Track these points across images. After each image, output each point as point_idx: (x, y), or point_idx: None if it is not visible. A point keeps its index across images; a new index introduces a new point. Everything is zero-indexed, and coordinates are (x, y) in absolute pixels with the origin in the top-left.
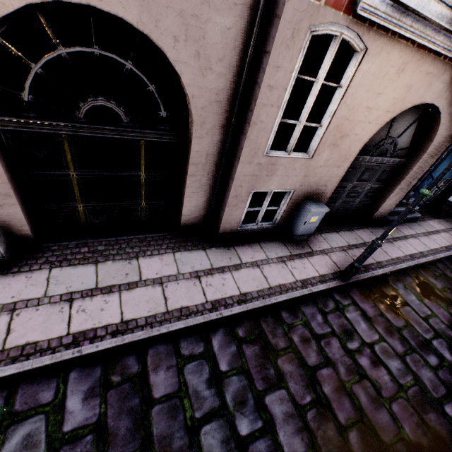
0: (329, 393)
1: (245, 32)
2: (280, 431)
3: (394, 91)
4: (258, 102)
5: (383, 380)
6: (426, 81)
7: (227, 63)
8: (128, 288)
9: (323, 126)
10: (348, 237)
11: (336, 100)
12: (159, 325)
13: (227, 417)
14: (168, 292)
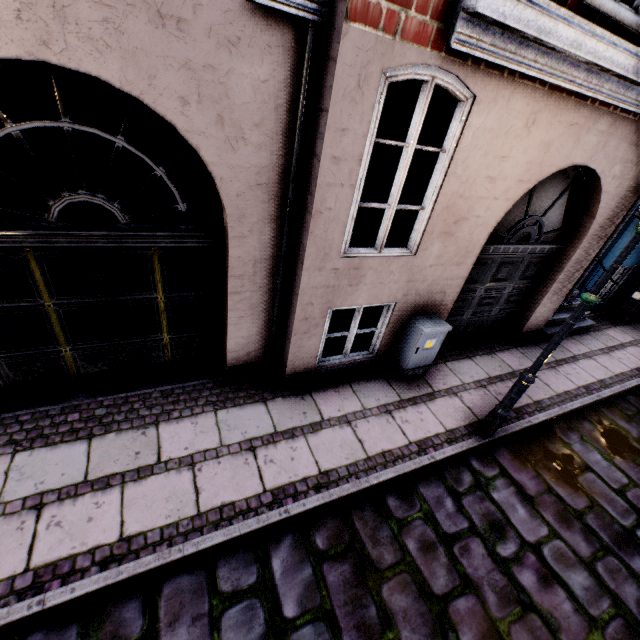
0: None
1: (290, 85)
2: None
3: (525, 152)
4: (320, 181)
5: (562, 611)
6: (571, 135)
7: (267, 129)
8: (138, 477)
9: (425, 208)
10: (488, 365)
11: (440, 171)
12: (182, 541)
13: None
14: (202, 480)
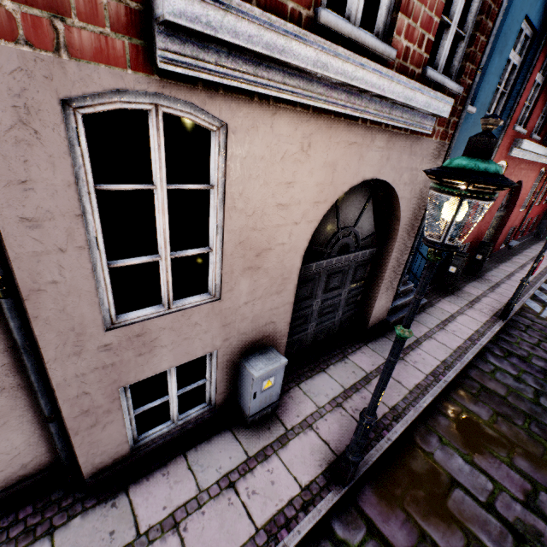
0: None
1: None
2: None
3: (312, 175)
4: (15, 252)
5: None
6: (353, 154)
7: None
8: None
9: (213, 249)
10: (342, 374)
11: (216, 207)
12: None
13: None
14: None
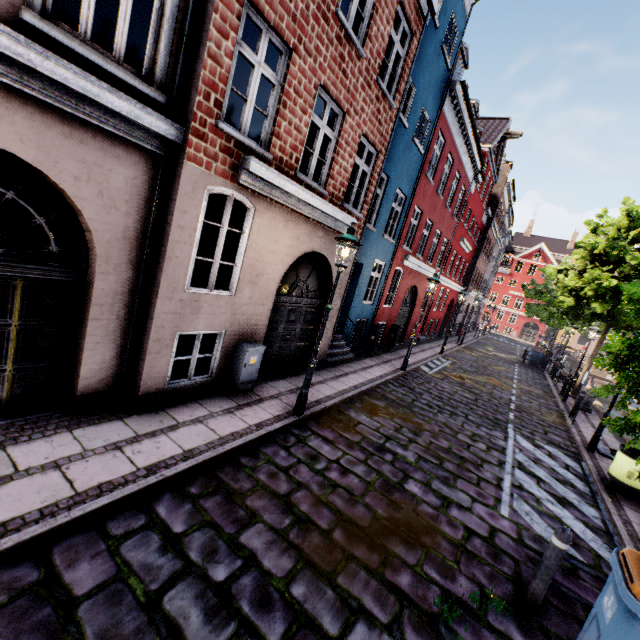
0: (307, 509)
1: (149, 184)
2: (265, 559)
3: (287, 240)
4: (171, 238)
5: (354, 483)
6: (307, 235)
7: (133, 205)
8: None
9: (238, 264)
10: (296, 381)
11: (243, 243)
12: (67, 512)
13: (197, 573)
14: (73, 474)
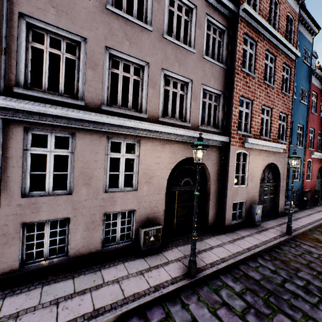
0: (321, 270)
1: (220, 155)
2: (314, 282)
3: (260, 161)
4: (229, 170)
5: None
6: (267, 157)
7: (217, 163)
8: (211, 249)
9: (246, 174)
10: (275, 221)
11: (247, 166)
12: (235, 257)
13: (290, 281)
14: (226, 248)
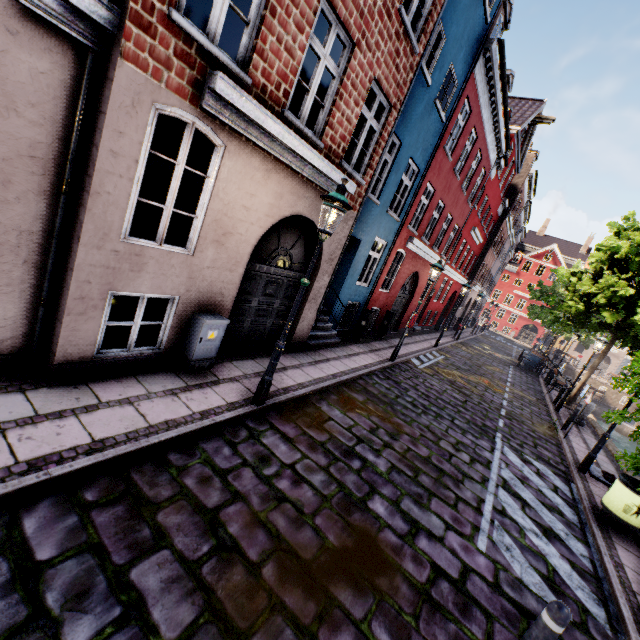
0: (237, 531)
1: (70, 86)
2: (156, 608)
3: (267, 196)
4: (99, 166)
5: (306, 496)
6: (294, 194)
7: (45, 112)
8: None
9: (198, 217)
10: (266, 363)
11: (207, 191)
12: None
13: (45, 629)
14: None
